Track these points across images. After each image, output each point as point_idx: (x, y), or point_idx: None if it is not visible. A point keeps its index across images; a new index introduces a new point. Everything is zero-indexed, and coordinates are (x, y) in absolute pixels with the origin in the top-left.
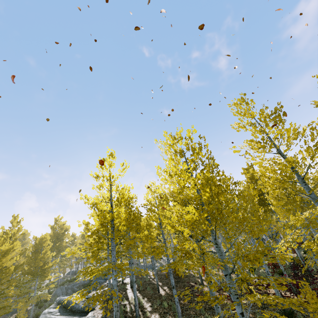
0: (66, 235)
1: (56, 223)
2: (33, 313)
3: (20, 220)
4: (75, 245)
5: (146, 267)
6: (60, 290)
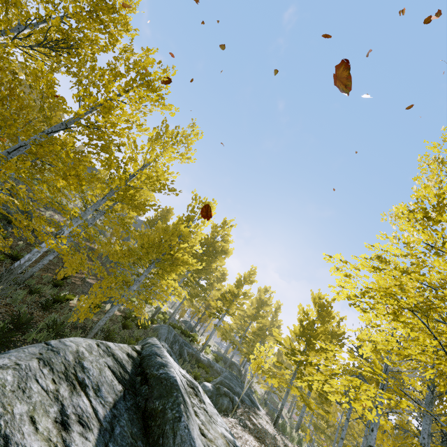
0: (221, 259)
1: (223, 227)
2: (109, 324)
3: (197, 134)
4: (218, 289)
5: None
6: (166, 331)
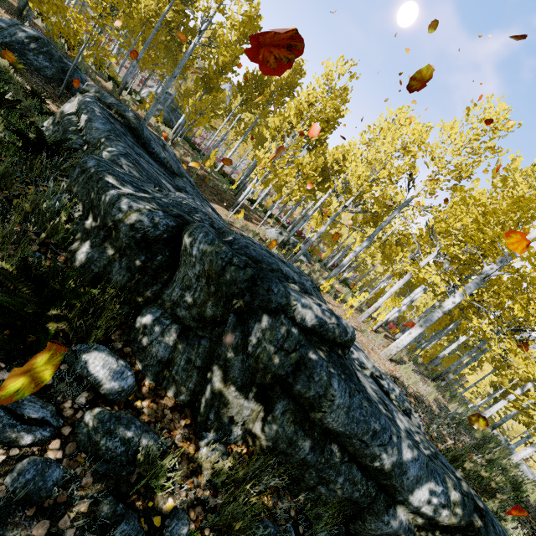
0: None
1: None
2: None
3: None
4: None
5: (385, 320)
6: None
